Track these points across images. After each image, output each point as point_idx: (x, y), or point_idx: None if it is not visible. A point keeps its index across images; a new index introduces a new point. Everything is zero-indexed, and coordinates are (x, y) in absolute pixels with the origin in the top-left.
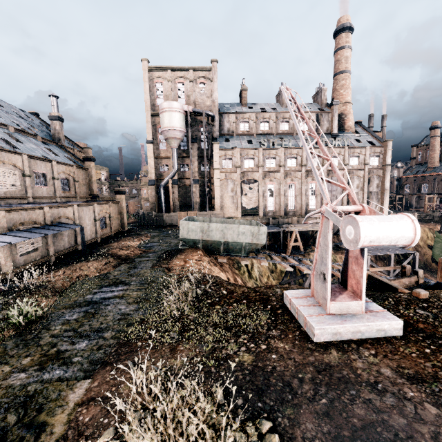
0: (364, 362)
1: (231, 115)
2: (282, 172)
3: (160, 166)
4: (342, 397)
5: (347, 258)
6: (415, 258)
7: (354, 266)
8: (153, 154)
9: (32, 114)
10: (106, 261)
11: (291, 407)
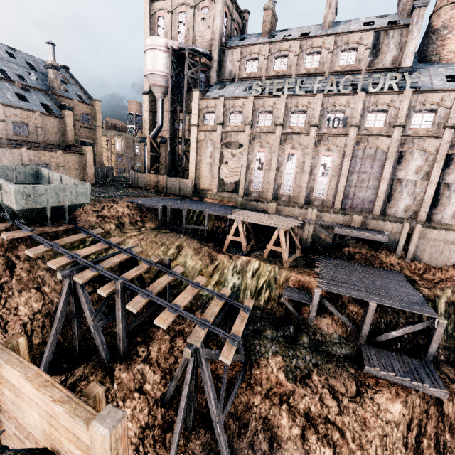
0: None
1: (235, 51)
2: (277, 134)
3: (157, 121)
4: None
5: None
6: (434, 329)
7: None
8: (148, 107)
9: (62, 67)
10: None
11: None
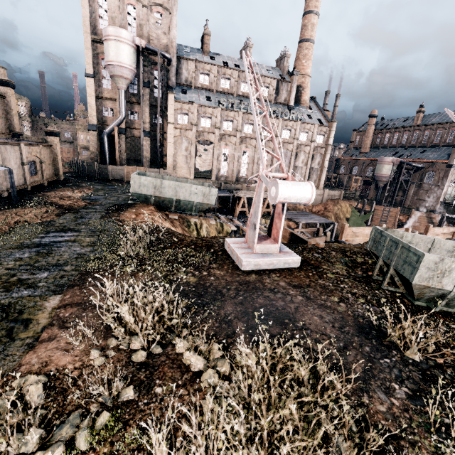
0: (271, 280)
1: (190, 62)
2: (238, 137)
3: (103, 108)
4: (252, 295)
5: (274, 214)
6: (334, 227)
7: (277, 220)
8: (94, 92)
9: None
10: (47, 209)
11: (220, 302)
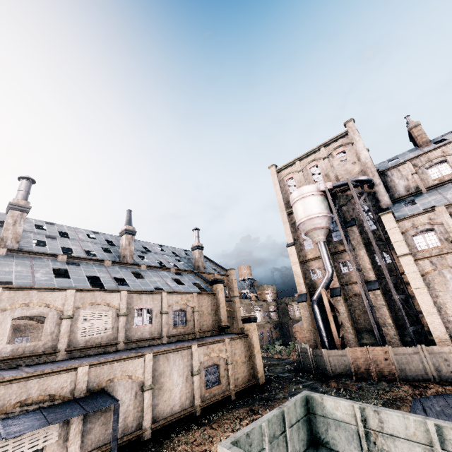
0: None
1: (402, 167)
2: None
3: (310, 271)
4: None
5: None
6: None
7: None
8: (297, 258)
9: None
10: None
11: None
